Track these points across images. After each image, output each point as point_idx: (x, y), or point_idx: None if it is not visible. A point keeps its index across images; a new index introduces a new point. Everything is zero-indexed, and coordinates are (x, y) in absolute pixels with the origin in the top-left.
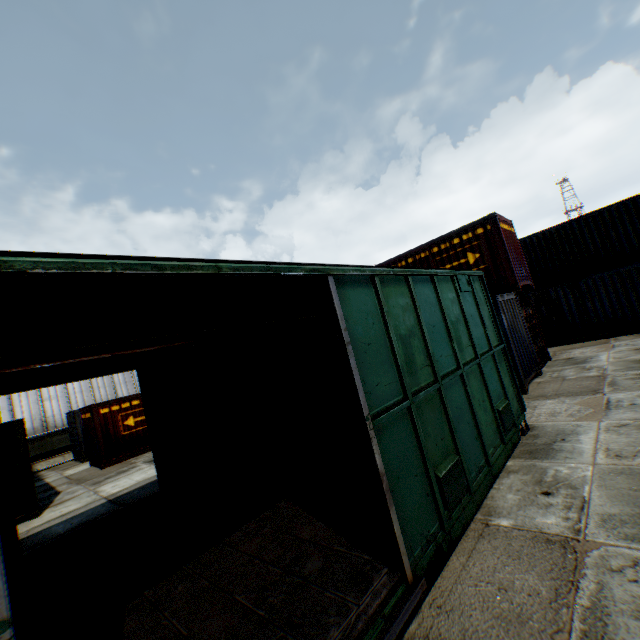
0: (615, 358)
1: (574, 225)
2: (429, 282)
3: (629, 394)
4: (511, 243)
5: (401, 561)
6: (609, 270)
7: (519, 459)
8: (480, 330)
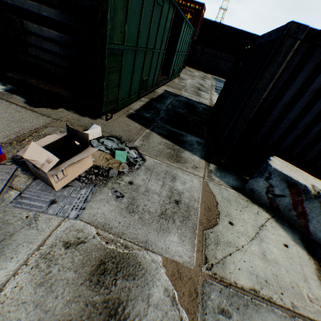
0: (198, 74)
1: (217, 26)
2: (189, 28)
3: (198, 79)
4: (201, 20)
5: (169, 75)
6: (213, 49)
7: (178, 79)
8: (187, 46)
